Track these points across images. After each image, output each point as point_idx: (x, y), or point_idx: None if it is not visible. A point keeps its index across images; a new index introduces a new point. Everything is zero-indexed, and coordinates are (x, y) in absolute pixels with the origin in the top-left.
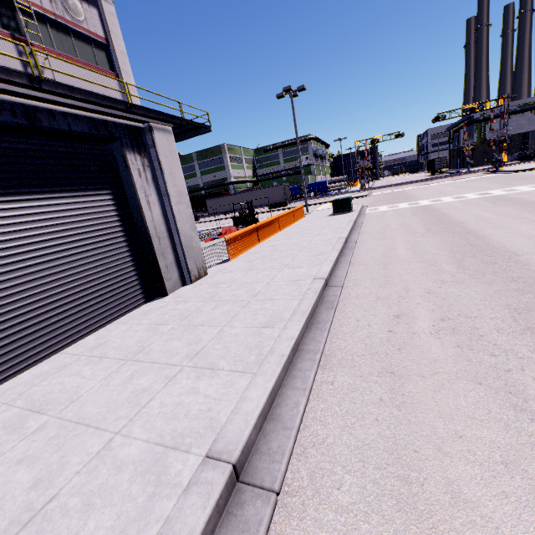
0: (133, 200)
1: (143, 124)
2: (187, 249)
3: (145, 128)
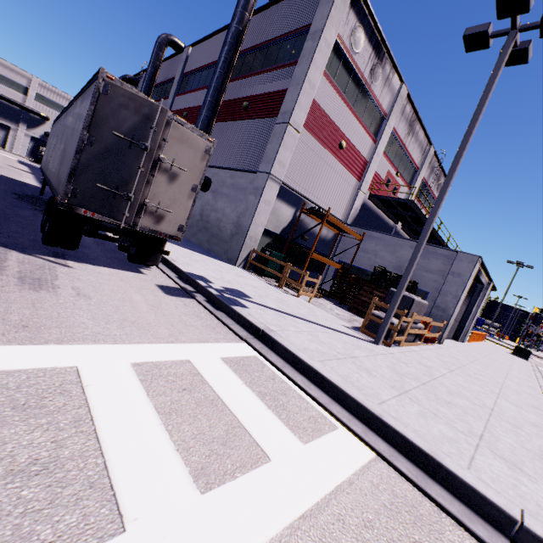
0: (472, 304)
1: (488, 281)
2: (469, 329)
3: (488, 282)
